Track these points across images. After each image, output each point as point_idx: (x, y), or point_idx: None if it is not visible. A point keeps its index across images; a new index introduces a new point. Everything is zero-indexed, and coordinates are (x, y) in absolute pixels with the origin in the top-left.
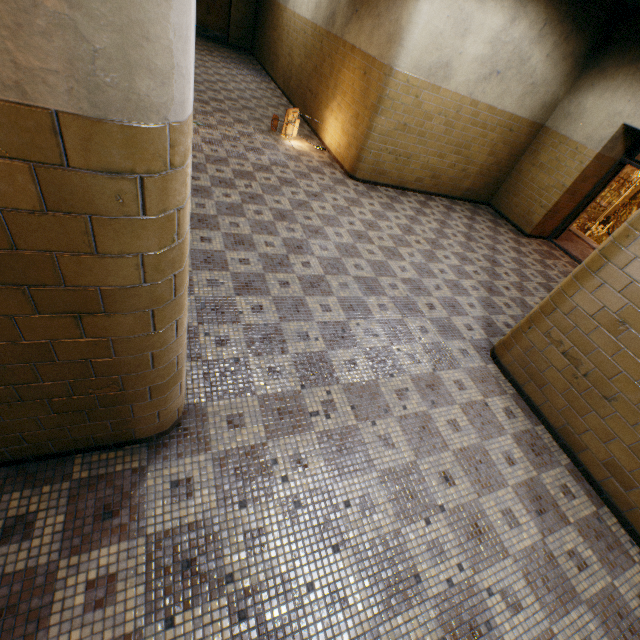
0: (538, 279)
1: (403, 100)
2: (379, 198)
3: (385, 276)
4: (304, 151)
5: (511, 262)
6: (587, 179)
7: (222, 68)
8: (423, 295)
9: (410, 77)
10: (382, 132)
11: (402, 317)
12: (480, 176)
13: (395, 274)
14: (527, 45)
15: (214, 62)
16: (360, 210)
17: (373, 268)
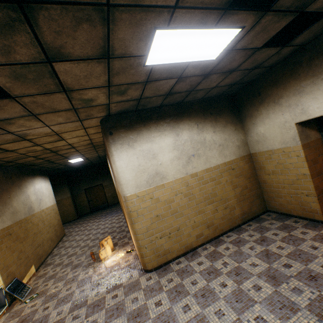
0: None
1: (143, 205)
2: (169, 282)
3: None
4: (115, 264)
5: None
6: (316, 160)
7: (95, 223)
8: None
9: (138, 193)
10: (144, 230)
11: None
12: (241, 201)
13: None
14: (197, 136)
15: (93, 222)
16: None
17: None
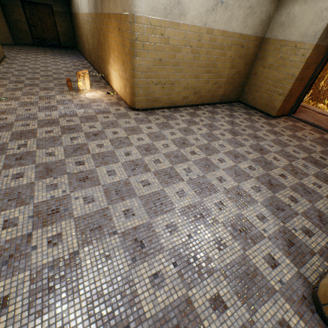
0: (301, 154)
1: (151, 40)
2: (156, 120)
3: (161, 213)
4: (96, 98)
5: (274, 144)
6: (309, 66)
7: (50, 59)
8: (208, 226)
9: (150, 19)
10: (143, 69)
11: (186, 288)
12: (228, 84)
13: (173, 205)
14: None
15: (45, 57)
16: (138, 136)
17: (147, 206)
